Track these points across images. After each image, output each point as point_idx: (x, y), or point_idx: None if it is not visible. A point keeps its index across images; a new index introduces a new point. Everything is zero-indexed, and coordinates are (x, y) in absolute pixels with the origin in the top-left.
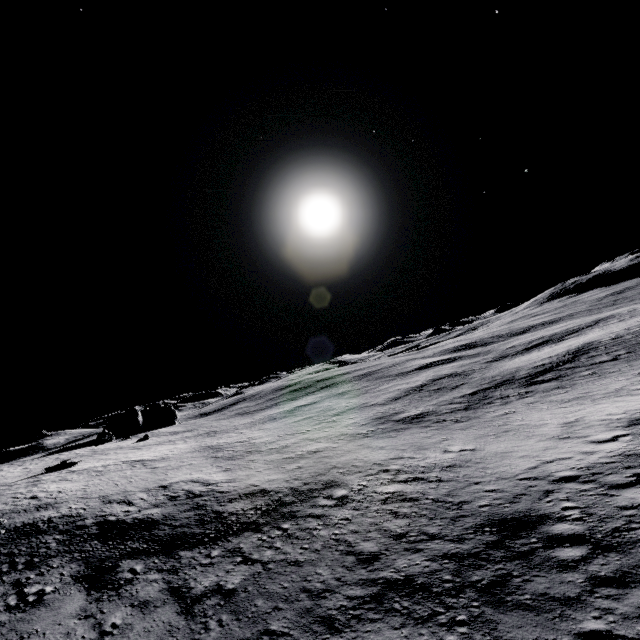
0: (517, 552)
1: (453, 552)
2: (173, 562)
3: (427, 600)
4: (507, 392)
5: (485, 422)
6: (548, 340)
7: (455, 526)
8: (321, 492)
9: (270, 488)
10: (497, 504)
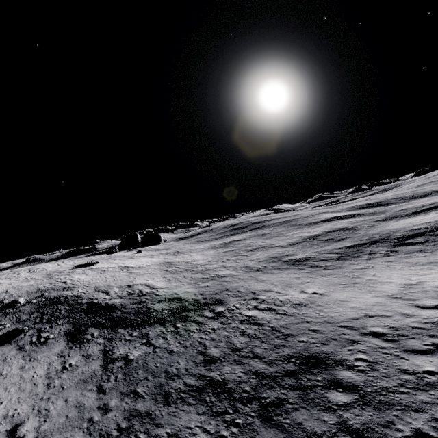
0: (302, 384)
1: (261, 371)
2: (113, 334)
3: (226, 401)
4: (377, 249)
5: (345, 272)
6: (437, 206)
7: (274, 352)
8: (209, 306)
9: (183, 297)
10: (311, 342)
